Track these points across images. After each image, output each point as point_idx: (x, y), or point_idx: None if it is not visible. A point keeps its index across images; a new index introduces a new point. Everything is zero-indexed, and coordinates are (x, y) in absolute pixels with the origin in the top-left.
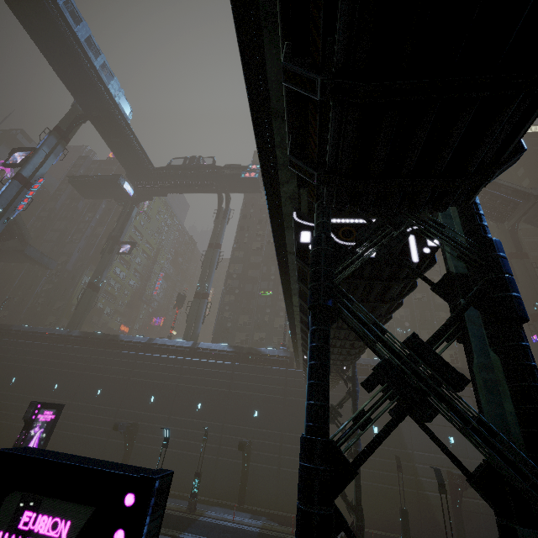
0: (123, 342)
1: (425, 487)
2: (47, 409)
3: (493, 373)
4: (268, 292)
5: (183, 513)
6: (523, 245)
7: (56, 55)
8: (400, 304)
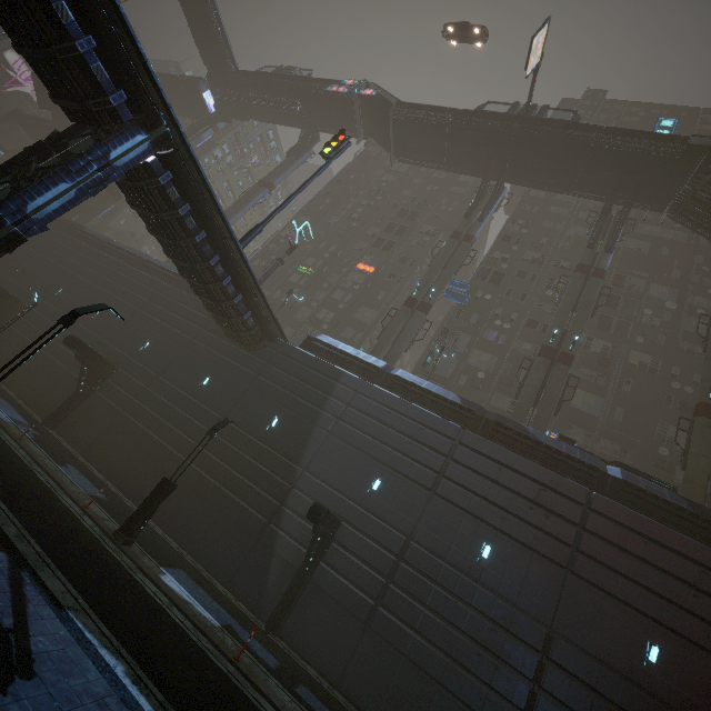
0: (82, 232)
1: (283, 522)
2: None
3: None
4: (309, 269)
5: None
6: None
7: None
8: None
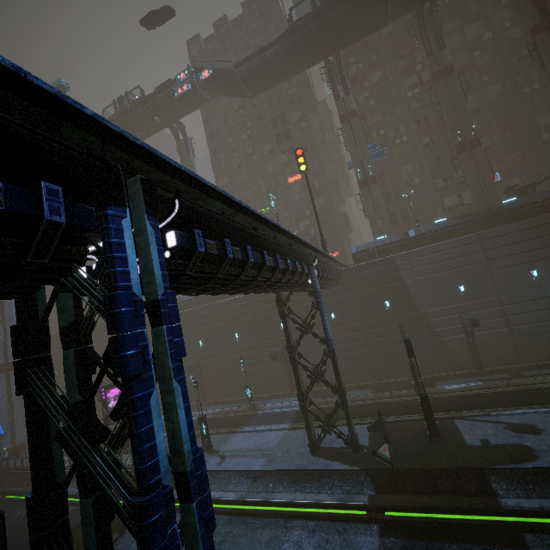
0: None
1: (440, 335)
2: (111, 389)
3: (168, 396)
4: (265, 209)
5: (247, 412)
6: None
7: None
8: (247, 262)
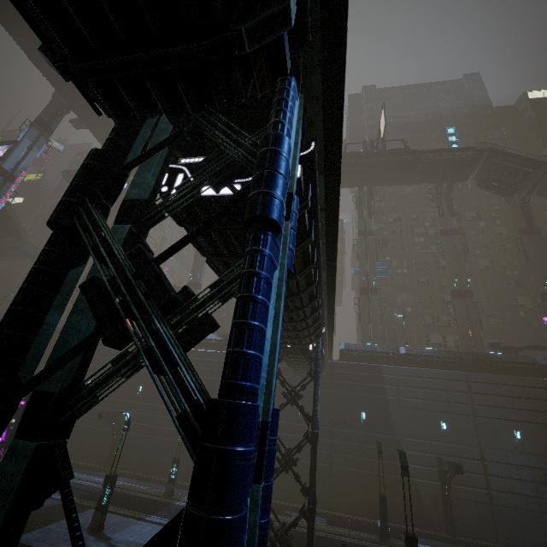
0: None
1: (414, 473)
2: None
3: None
4: None
5: (160, 497)
6: (535, 220)
7: (29, 42)
8: (311, 263)
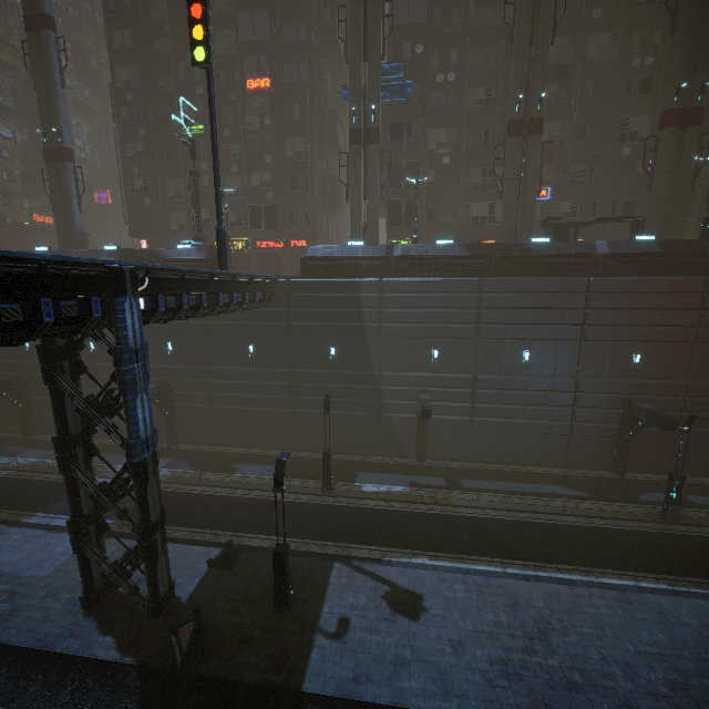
0: None
1: (389, 409)
2: None
3: None
4: (197, 126)
5: None
6: None
7: None
8: None
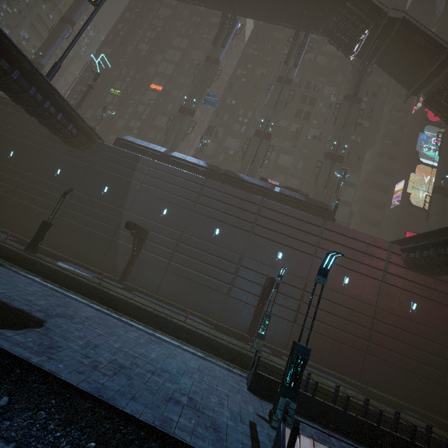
0: None
1: (120, 237)
2: None
3: None
4: (117, 91)
5: None
6: (363, 91)
7: None
8: None
